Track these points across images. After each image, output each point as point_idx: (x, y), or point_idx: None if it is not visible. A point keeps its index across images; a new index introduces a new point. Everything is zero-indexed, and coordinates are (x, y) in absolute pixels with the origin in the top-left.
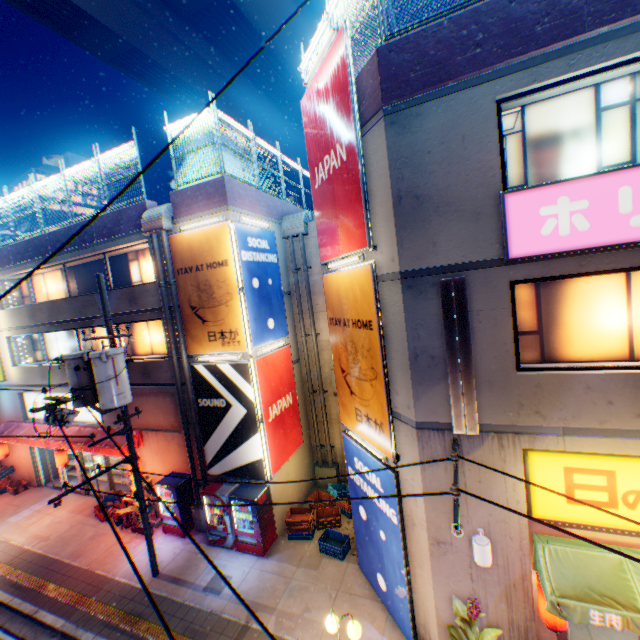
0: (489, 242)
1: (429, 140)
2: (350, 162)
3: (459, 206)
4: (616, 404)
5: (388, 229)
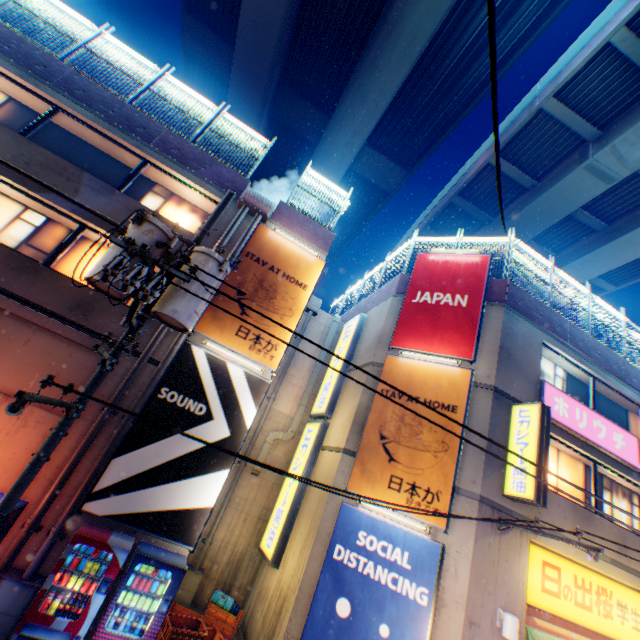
0: (532, 398)
1: (518, 333)
2: (470, 309)
3: (524, 372)
4: (566, 519)
5: (489, 358)
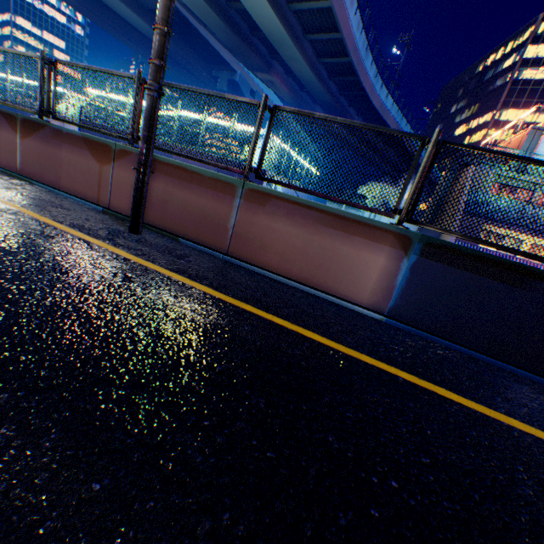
0: None
1: None
2: None
3: None
4: None
5: None
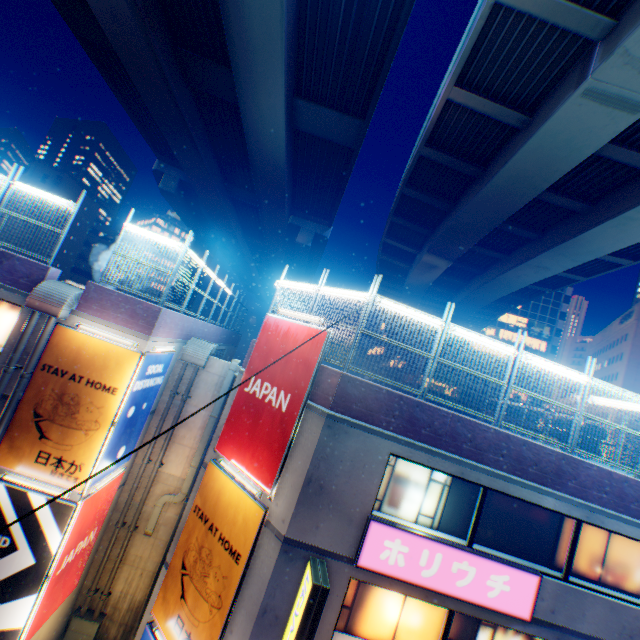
0: (351, 542)
1: (346, 452)
2: (287, 418)
3: (344, 507)
4: None
5: (292, 494)
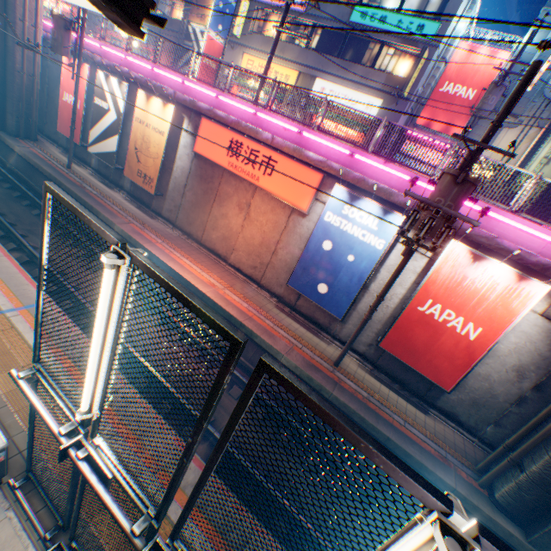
0: None
1: None
2: None
3: None
4: (259, 44)
5: None
